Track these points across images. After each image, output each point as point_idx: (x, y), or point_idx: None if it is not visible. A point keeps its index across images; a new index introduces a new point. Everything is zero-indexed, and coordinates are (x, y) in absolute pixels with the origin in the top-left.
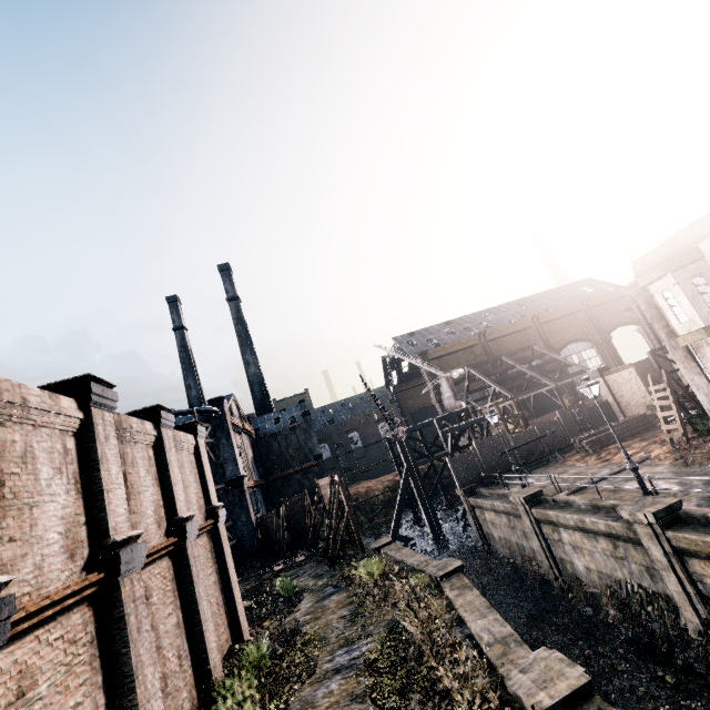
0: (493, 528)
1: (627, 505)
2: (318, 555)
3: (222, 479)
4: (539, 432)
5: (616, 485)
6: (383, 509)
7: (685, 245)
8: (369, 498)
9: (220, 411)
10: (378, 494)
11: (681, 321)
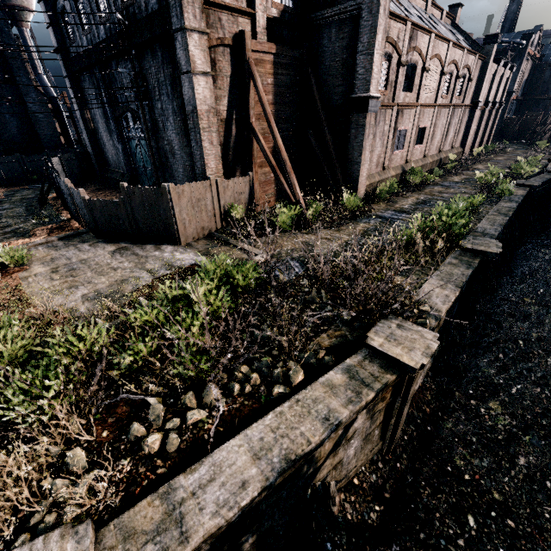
0: None
1: None
2: (526, 143)
3: None
4: None
5: None
6: None
7: None
8: None
9: (525, 44)
10: None
11: None
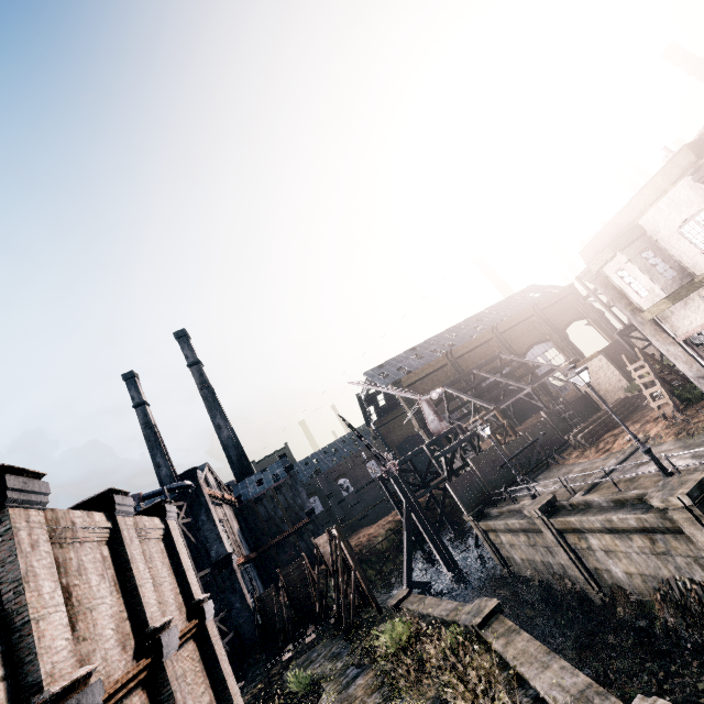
0: (512, 550)
1: (654, 491)
2: (331, 628)
3: (207, 563)
4: (531, 436)
5: (629, 473)
6: (390, 556)
7: (625, 225)
8: (373, 547)
9: (194, 484)
10: (382, 539)
11: (642, 295)
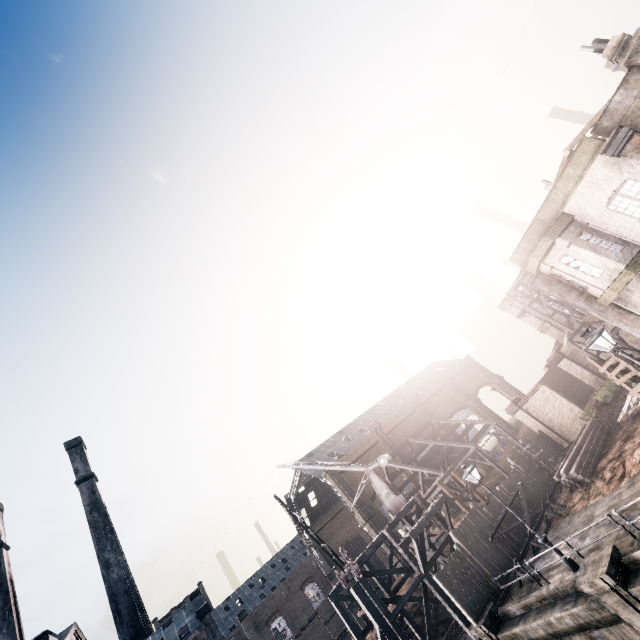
0: None
1: None
2: None
3: None
4: (509, 489)
5: None
6: None
7: (550, 218)
8: None
9: None
10: None
11: (596, 276)
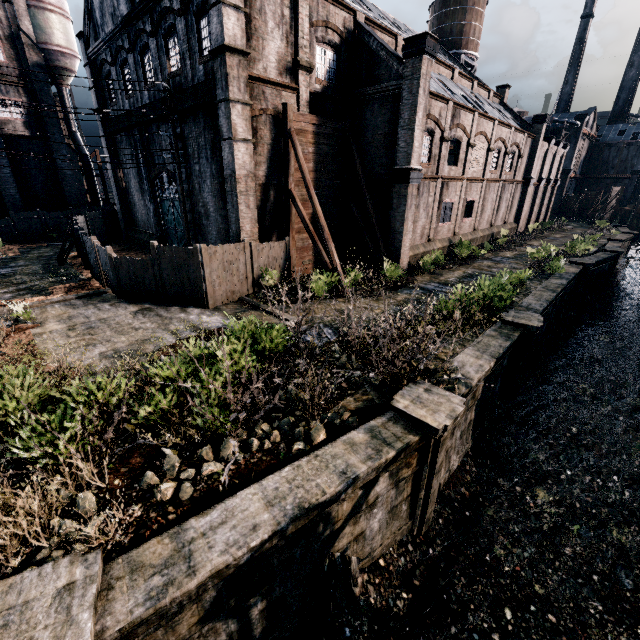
0: None
1: None
2: (586, 222)
3: None
4: None
5: None
6: None
7: None
8: None
9: (579, 124)
10: None
11: None
